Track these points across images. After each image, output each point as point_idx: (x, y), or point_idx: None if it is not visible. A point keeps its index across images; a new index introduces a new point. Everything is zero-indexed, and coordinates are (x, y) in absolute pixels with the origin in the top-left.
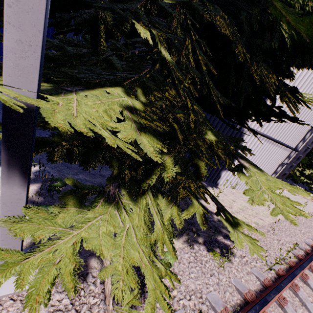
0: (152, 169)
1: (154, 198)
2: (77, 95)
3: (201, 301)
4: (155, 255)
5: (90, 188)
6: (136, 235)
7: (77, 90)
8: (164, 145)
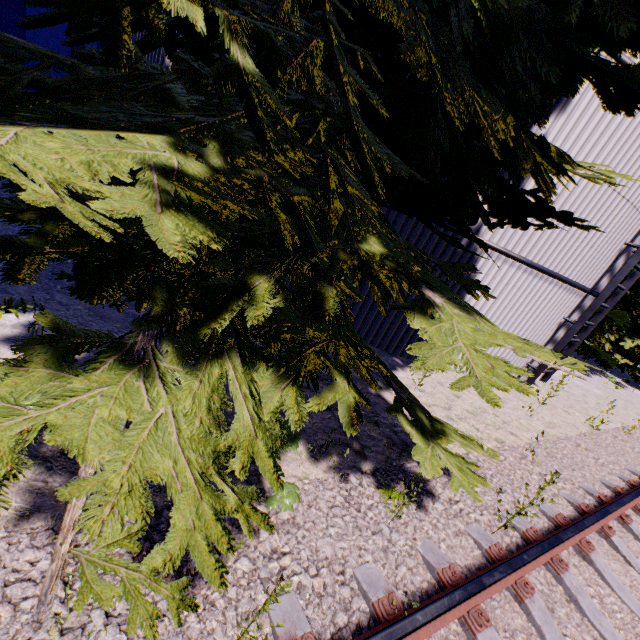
0: (227, 302)
1: (246, 368)
2: (27, 129)
3: (341, 580)
4: (222, 473)
5: (90, 335)
6: (180, 430)
7: (44, 126)
8: (219, 239)
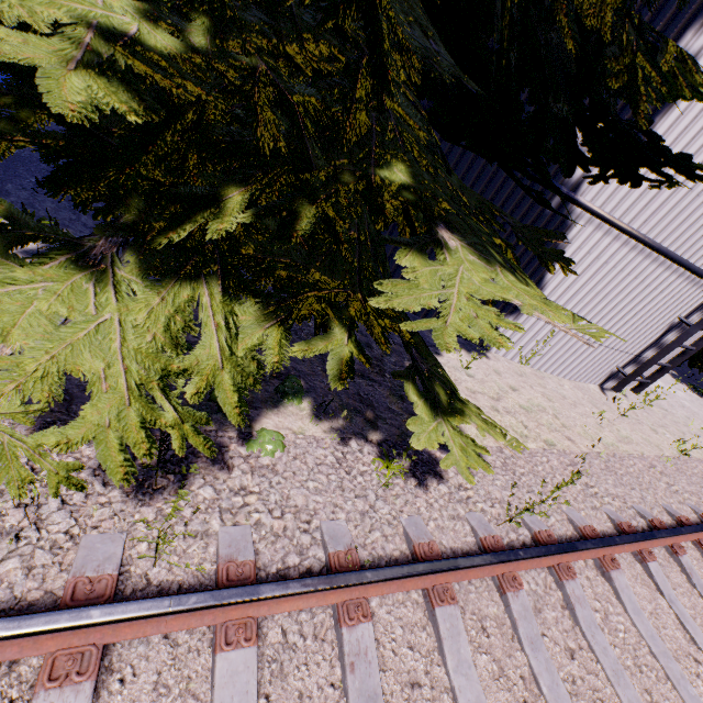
0: (193, 213)
1: (227, 299)
2: None
3: (305, 528)
4: (167, 391)
5: (45, 230)
6: (125, 340)
7: None
8: (144, 113)
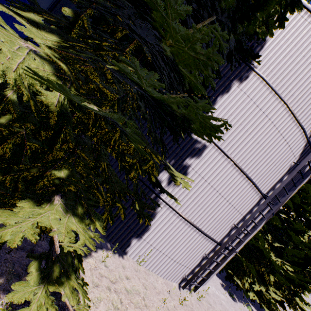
0: None
1: None
2: None
3: None
4: None
5: None
6: None
7: None
8: None
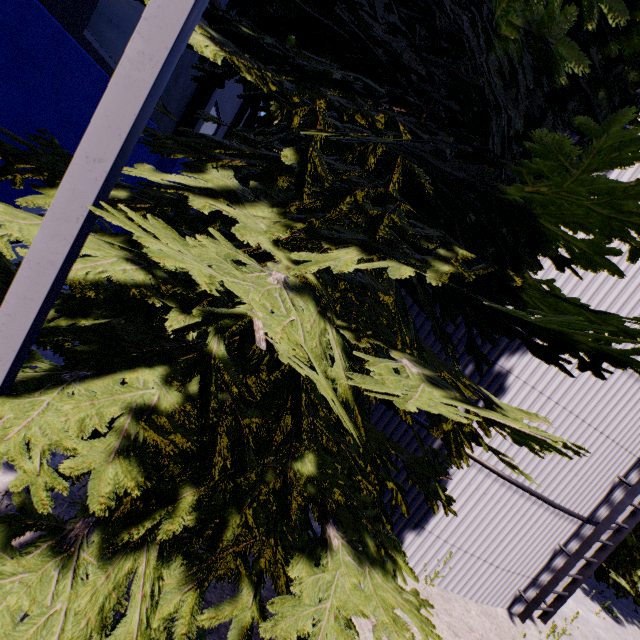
0: (155, 508)
1: (160, 562)
2: (60, 392)
3: None
4: None
5: (43, 516)
6: (64, 630)
7: (77, 378)
8: (144, 483)
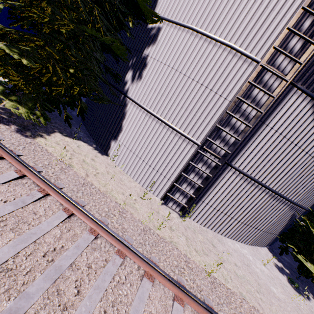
0: None
1: None
2: None
3: None
4: None
5: None
6: None
7: None
8: None
